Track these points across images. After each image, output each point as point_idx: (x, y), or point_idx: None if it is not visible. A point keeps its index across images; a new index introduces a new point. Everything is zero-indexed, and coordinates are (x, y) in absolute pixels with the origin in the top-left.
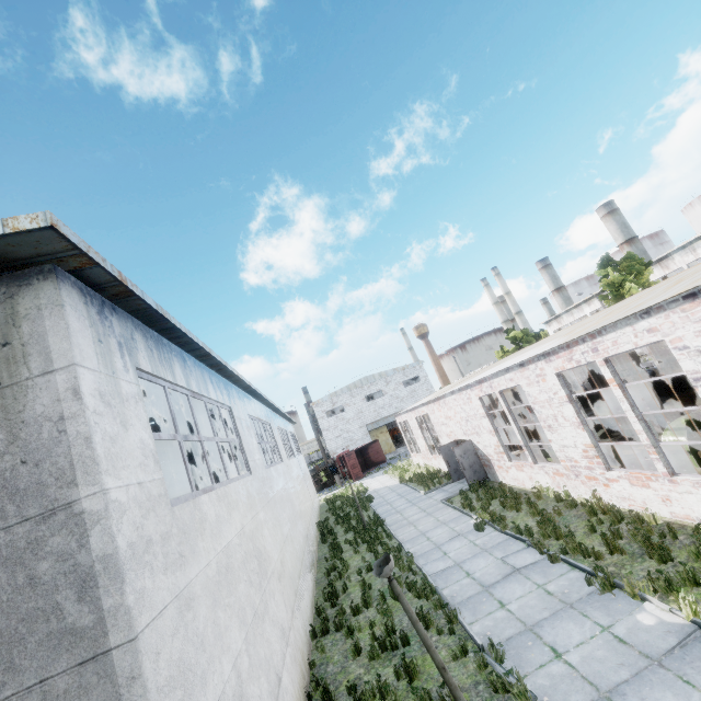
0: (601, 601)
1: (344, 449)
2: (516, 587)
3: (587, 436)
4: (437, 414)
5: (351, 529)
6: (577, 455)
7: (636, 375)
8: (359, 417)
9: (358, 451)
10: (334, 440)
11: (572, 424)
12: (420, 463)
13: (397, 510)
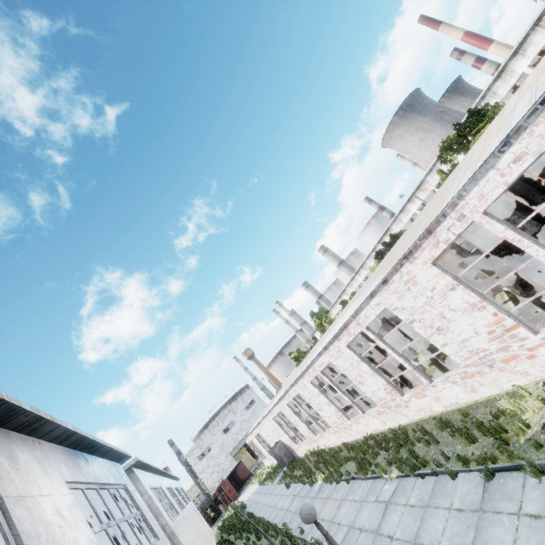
0: (311, 489)
1: (220, 481)
2: (295, 502)
3: (305, 425)
4: (263, 431)
5: (237, 531)
6: (307, 433)
7: None
8: (223, 449)
9: (230, 477)
10: (210, 478)
11: (300, 422)
12: (269, 465)
13: (259, 503)
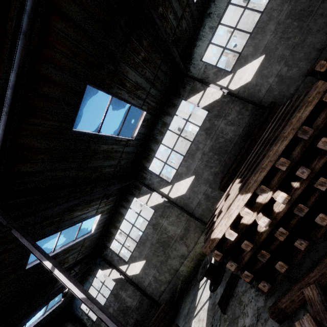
0: None
1: None
2: None
3: None
4: None
5: None
6: None
7: None
8: None
9: None
10: None
11: None
12: None
13: None
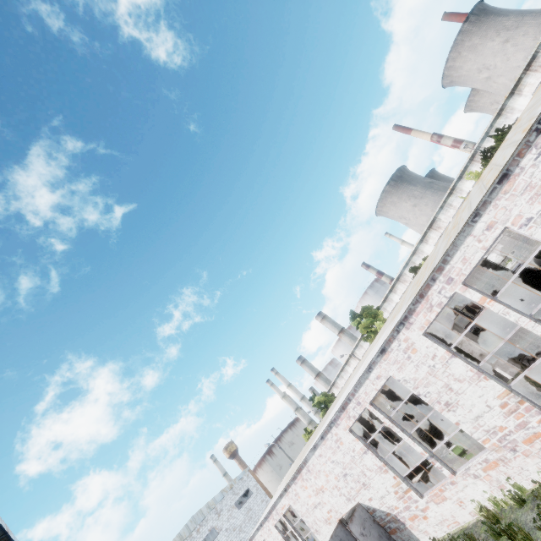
0: None
1: None
2: None
3: (495, 383)
4: (303, 496)
5: None
6: (498, 417)
7: (461, 331)
8: None
9: None
10: None
11: (470, 381)
12: None
13: None
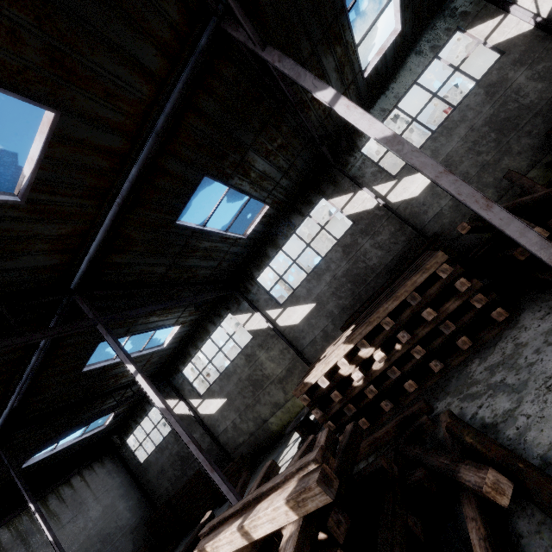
0: None
1: None
2: None
3: None
4: None
5: None
6: None
7: None
8: None
9: None
10: None
11: None
12: None
13: None
